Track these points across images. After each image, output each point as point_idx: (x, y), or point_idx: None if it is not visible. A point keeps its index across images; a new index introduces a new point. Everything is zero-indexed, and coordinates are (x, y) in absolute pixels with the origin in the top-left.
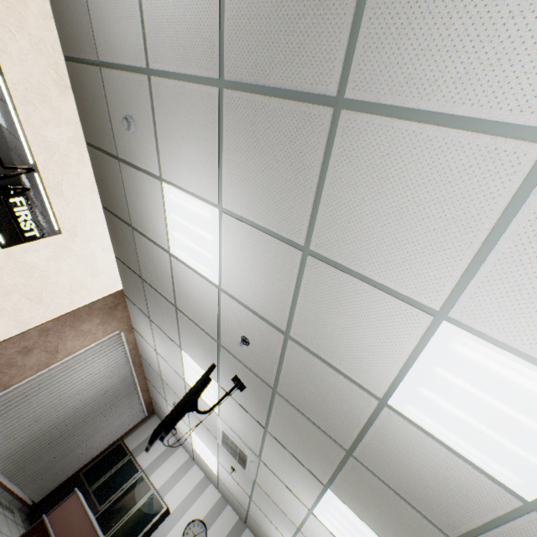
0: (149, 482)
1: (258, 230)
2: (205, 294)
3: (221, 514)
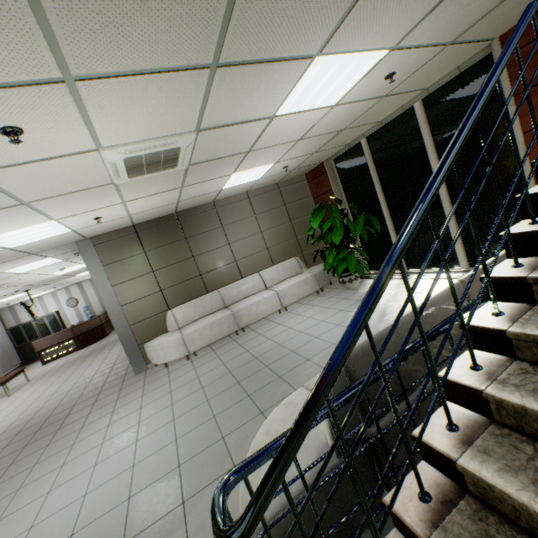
0: (40, 318)
1: None
2: None
3: (72, 291)
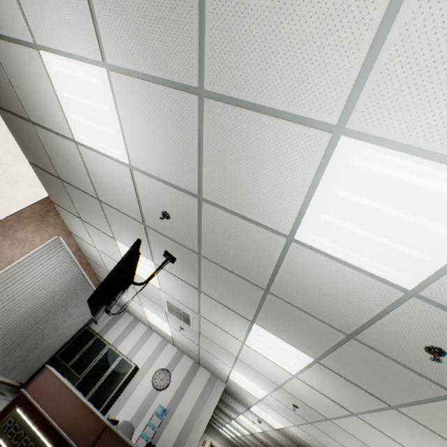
0: (117, 351)
1: (150, 82)
2: (120, 177)
3: (180, 362)
